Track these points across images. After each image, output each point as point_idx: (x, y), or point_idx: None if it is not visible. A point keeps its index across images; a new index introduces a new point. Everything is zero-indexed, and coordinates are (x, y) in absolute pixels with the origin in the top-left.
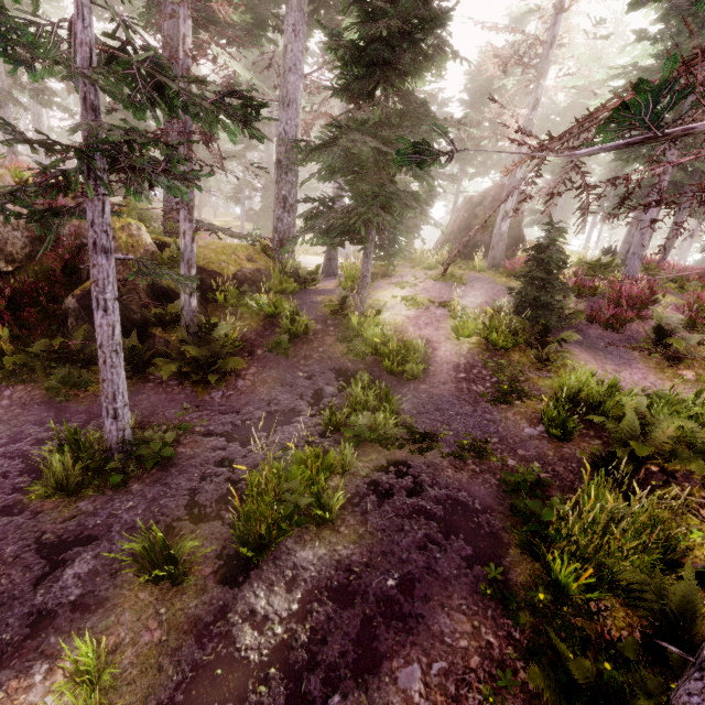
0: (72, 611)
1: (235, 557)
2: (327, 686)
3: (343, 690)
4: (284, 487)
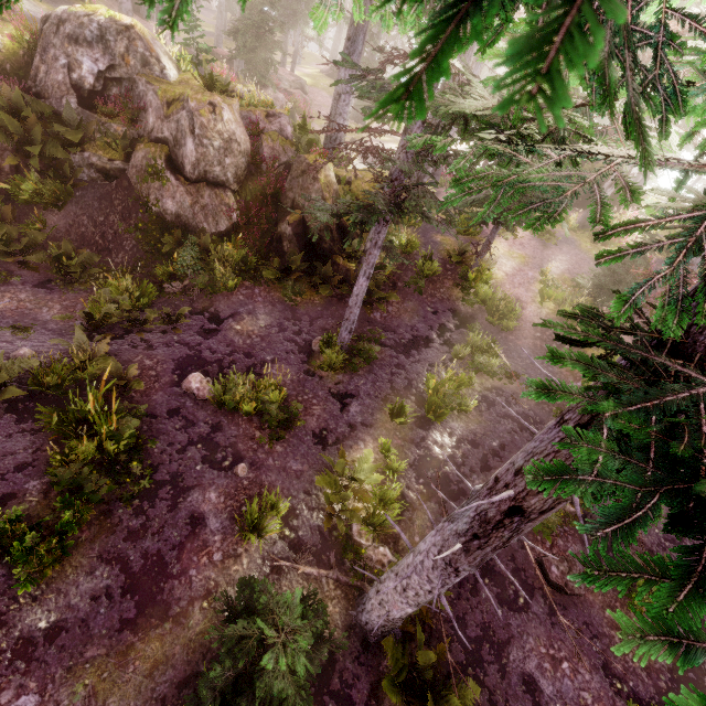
0: (362, 426)
1: (422, 418)
2: (471, 472)
3: (477, 474)
4: (448, 392)
